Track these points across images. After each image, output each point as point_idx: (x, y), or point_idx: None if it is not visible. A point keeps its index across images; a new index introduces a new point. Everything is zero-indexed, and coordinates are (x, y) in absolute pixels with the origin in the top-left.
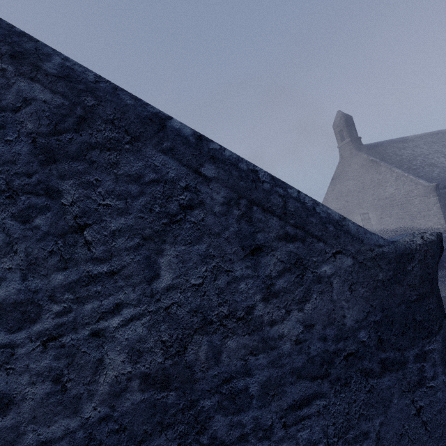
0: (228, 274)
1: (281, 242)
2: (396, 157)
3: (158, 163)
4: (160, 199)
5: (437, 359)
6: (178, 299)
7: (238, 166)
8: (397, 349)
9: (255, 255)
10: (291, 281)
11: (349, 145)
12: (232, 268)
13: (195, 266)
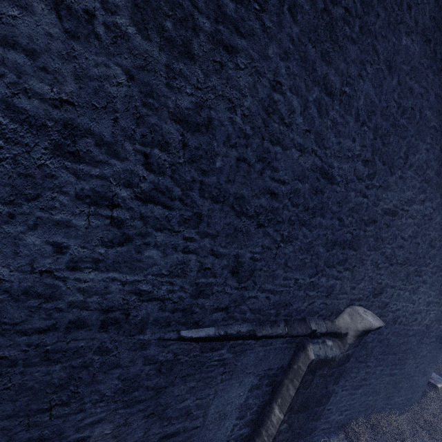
0: None
1: None
2: None
3: None
4: None
5: None
6: (439, 313)
7: None
8: None
9: None
10: None
11: None
12: None
13: None
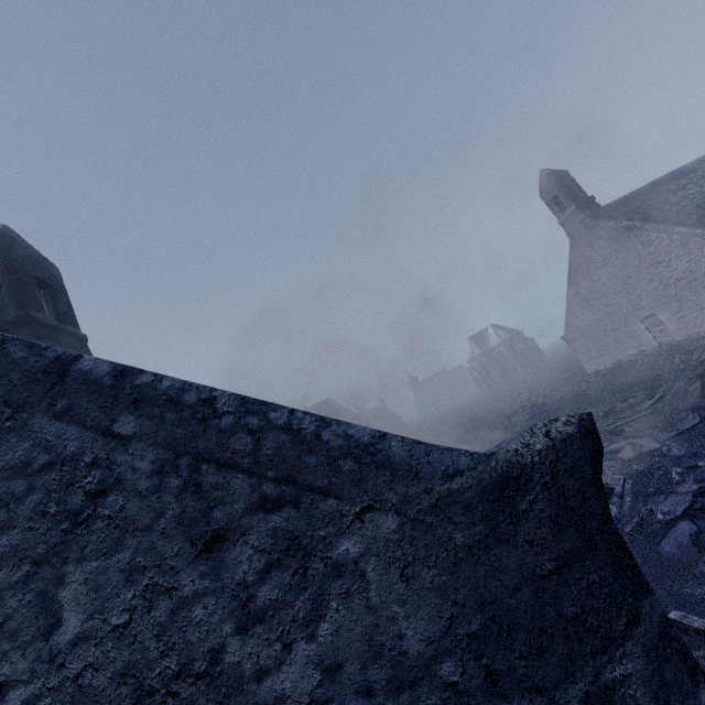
0: (171, 594)
1: (257, 516)
2: (671, 207)
3: (51, 436)
4: (57, 492)
5: (642, 700)
6: (92, 657)
7: (181, 400)
8: (536, 689)
9: (214, 550)
10: (285, 584)
11: (577, 215)
12: (177, 583)
13: (116, 592)
